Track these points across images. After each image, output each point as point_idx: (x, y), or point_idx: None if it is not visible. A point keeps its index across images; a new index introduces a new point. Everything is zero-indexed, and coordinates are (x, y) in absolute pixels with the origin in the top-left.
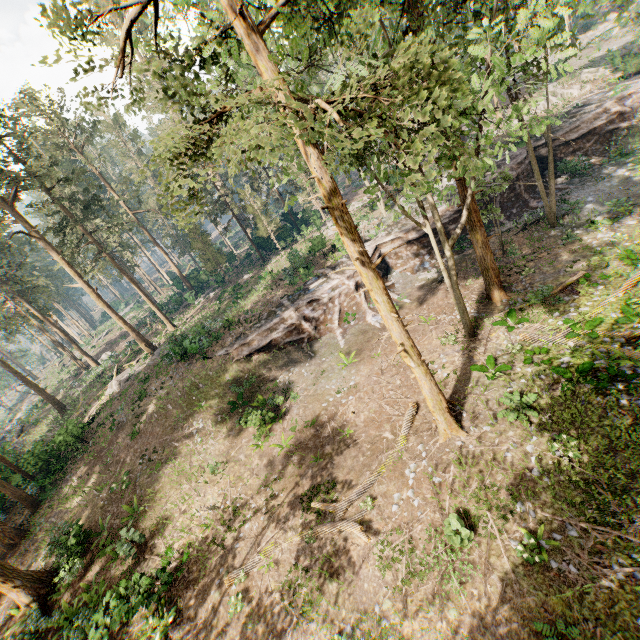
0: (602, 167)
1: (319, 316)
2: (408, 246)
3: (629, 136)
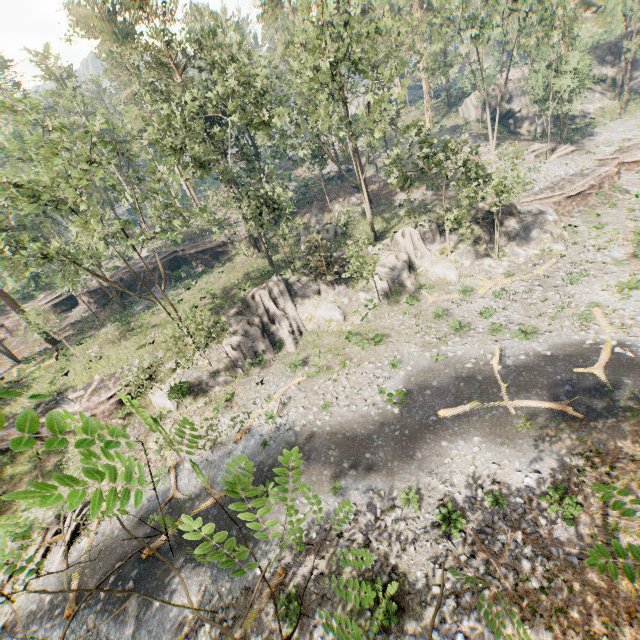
0: (195, 276)
1: (14, 326)
2: (84, 295)
3: (224, 259)
